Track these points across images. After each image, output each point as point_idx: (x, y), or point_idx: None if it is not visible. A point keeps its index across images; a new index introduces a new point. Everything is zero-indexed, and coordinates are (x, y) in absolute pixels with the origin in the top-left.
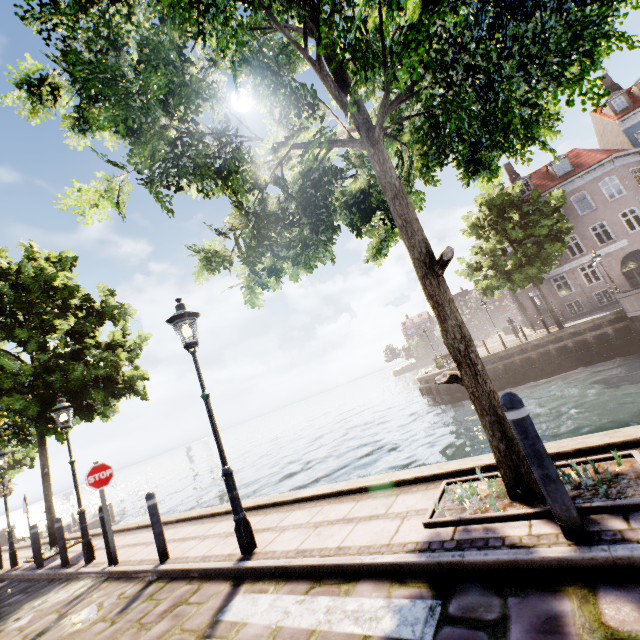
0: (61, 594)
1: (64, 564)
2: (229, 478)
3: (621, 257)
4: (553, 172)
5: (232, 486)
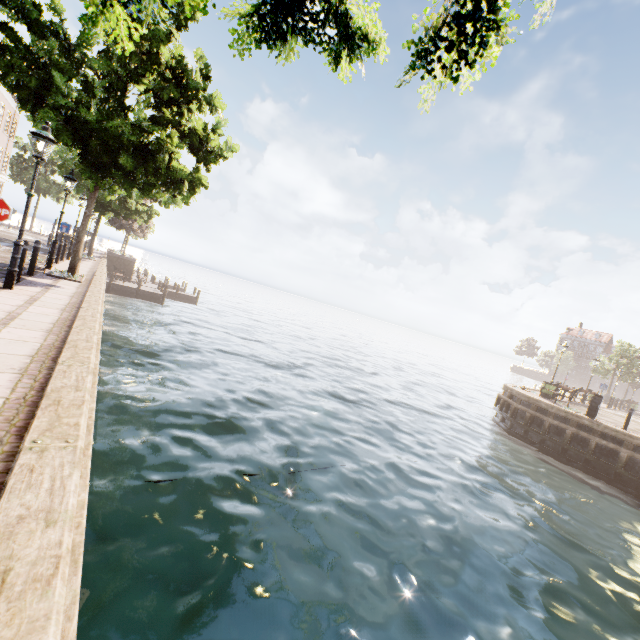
0: None
1: None
2: None
3: None
4: None
5: None
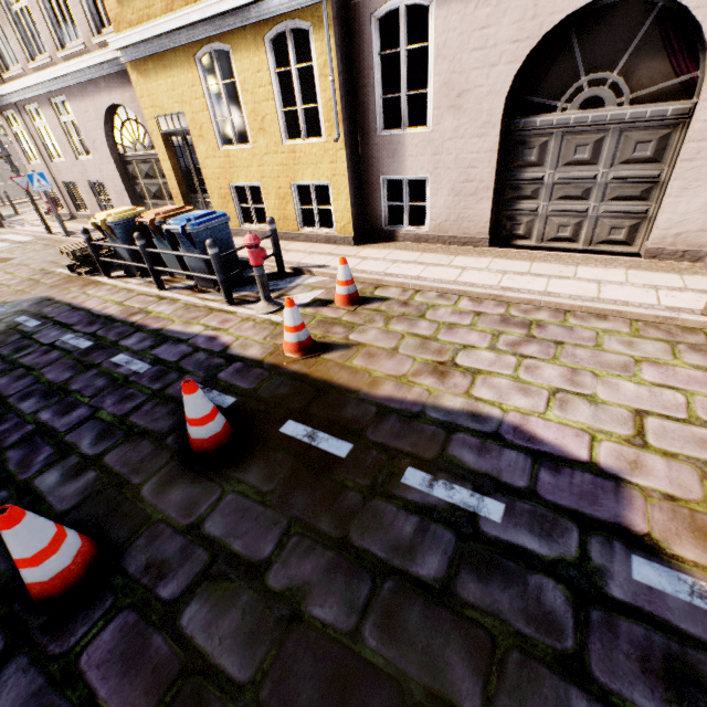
0: None
1: None
2: None
3: None
4: None
5: None
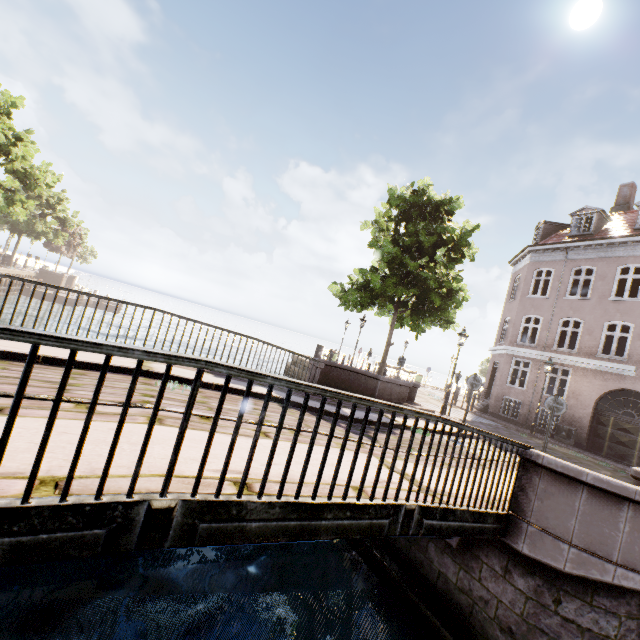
0: None
1: None
2: None
3: (611, 387)
4: (636, 217)
5: None
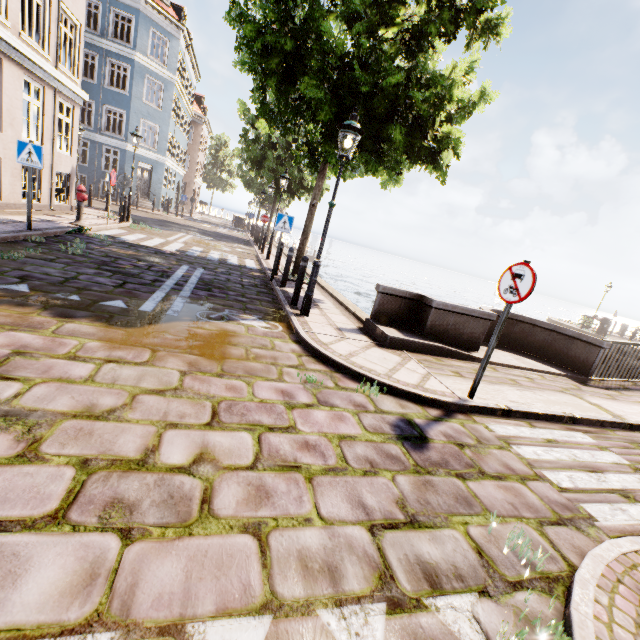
0: (246, 247)
1: (256, 244)
2: (271, 237)
3: None
4: None
5: (271, 240)
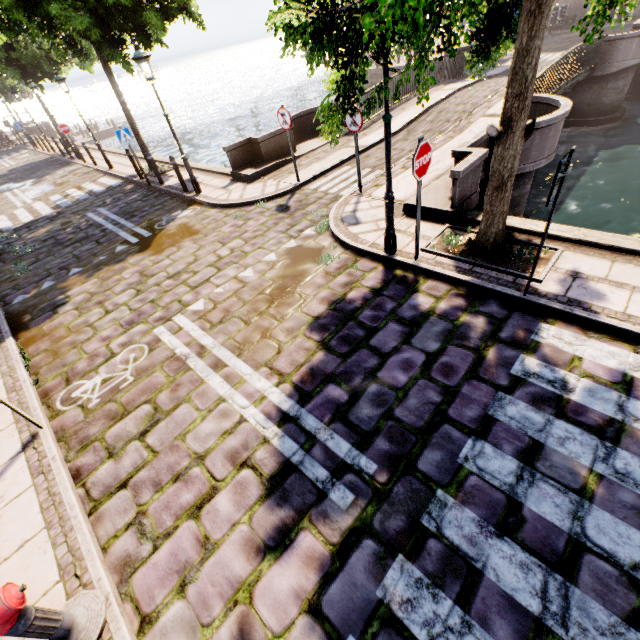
0: (71, 168)
1: (72, 158)
2: (99, 147)
3: None
4: None
5: (100, 150)
